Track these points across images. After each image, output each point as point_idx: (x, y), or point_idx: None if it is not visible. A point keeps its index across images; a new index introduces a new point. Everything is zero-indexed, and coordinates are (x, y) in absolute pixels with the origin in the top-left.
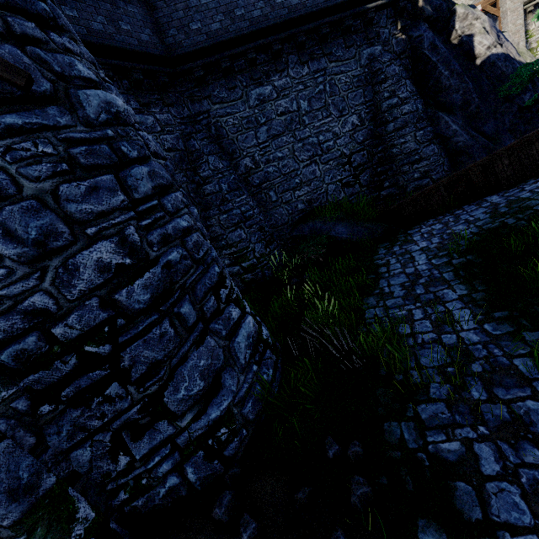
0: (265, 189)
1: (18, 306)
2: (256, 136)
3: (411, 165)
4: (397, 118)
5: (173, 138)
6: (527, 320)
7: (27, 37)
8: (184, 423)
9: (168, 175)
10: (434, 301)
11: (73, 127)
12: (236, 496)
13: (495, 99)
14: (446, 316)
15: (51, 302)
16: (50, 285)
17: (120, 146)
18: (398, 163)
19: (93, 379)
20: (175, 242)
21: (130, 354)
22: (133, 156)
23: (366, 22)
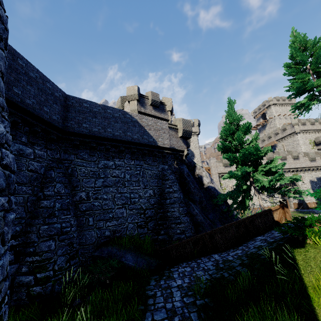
0: (87, 215)
1: None
2: (95, 182)
3: (176, 224)
4: (171, 198)
5: (39, 165)
6: None
7: None
8: None
9: (4, 182)
10: None
11: None
12: None
13: (212, 204)
14: None
15: None
16: None
17: None
18: (170, 221)
19: None
20: None
21: None
22: None
23: (163, 155)
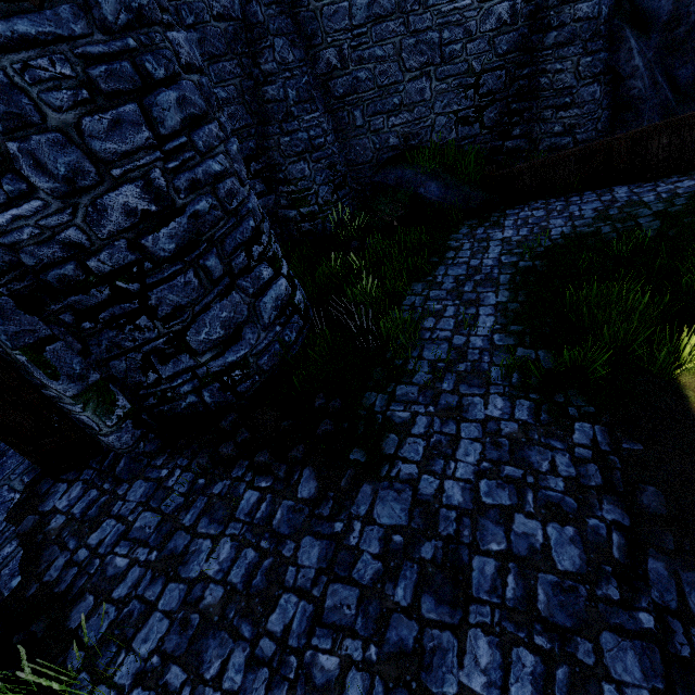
0: (350, 106)
1: (56, 237)
2: (350, 12)
3: (556, 111)
4: (564, 24)
5: None
6: (531, 338)
7: None
8: (204, 360)
9: (201, 101)
10: (472, 303)
11: (90, 36)
12: (240, 417)
13: None
14: (467, 319)
15: (85, 238)
16: (82, 221)
17: (143, 63)
18: (541, 103)
19: (125, 310)
20: (205, 189)
21: (156, 295)
22: (159, 76)
23: None
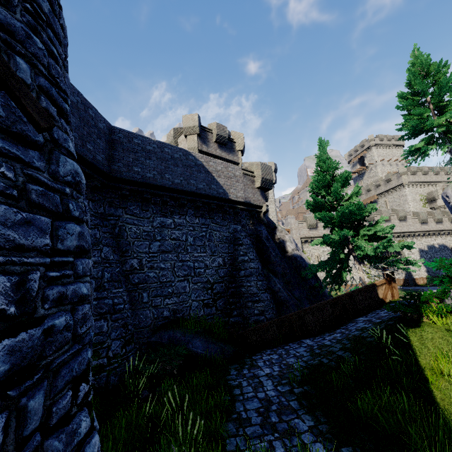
0: (141, 289)
1: None
2: (150, 246)
3: (253, 303)
4: (246, 269)
5: None
6: None
7: (47, 111)
8: None
9: (91, 242)
10: (290, 432)
11: (41, 172)
12: None
13: (298, 277)
14: (308, 448)
15: None
16: None
17: (68, 203)
18: (245, 299)
19: None
20: (67, 307)
21: None
22: (75, 214)
23: (235, 212)
